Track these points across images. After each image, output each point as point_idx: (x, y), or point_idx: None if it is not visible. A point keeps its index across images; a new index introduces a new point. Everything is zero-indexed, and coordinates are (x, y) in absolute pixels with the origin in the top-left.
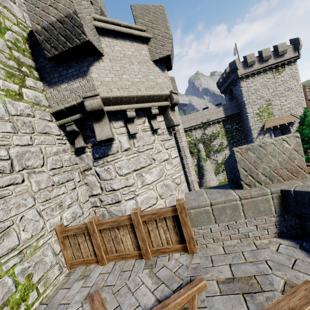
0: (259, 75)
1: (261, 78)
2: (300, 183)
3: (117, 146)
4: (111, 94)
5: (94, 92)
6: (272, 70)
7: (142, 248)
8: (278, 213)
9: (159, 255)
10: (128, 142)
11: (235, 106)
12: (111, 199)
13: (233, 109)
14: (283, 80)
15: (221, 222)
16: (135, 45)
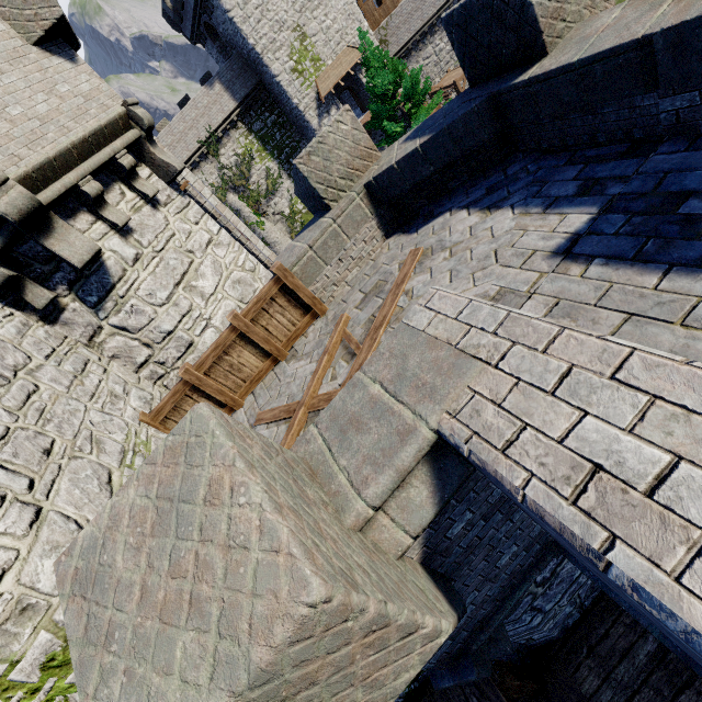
0: None
1: None
2: (376, 167)
3: (117, 261)
4: (25, 166)
5: None
6: None
7: (271, 350)
8: (374, 214)
9: (294, 345)
10: (127, 245)
11: (243, 70)
12: (176, 349)
13: (243, 78)
14: None
15: (331, 260)
16: None
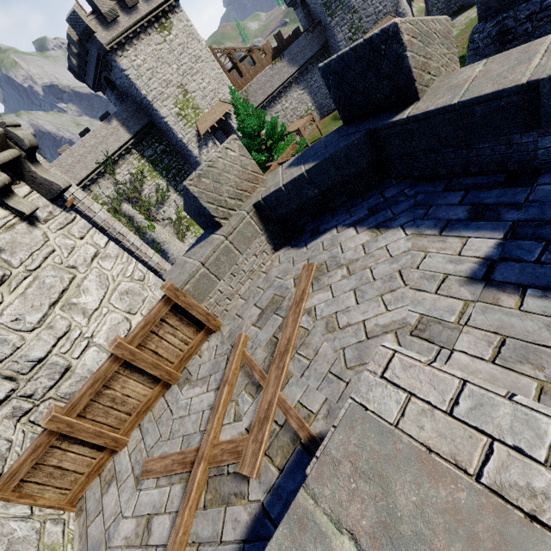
0: (141, 40)
1: (147, 45)
2: (263, 189)
3: None
4: None
5: None
6: (155, 27)
7: (161, 375)
8: (263, 230)
9: (187, 365)
10: None
11: (137, 112)
12: (48, 377)
13: (136, 117)
14: (181, 44)
15: (224, 275)
16: None
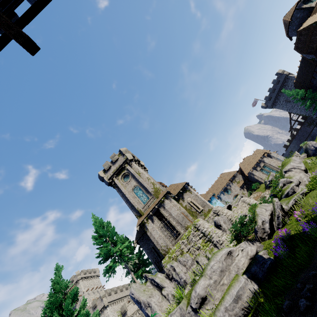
0: None
1: None
2: None
3: None
4: (130, 315)
5: (128, 316)
6: None
7: None
8: None
9: None
10: None
11: None
12: None
13: None
14: None
15: None
16: (131, 304)
